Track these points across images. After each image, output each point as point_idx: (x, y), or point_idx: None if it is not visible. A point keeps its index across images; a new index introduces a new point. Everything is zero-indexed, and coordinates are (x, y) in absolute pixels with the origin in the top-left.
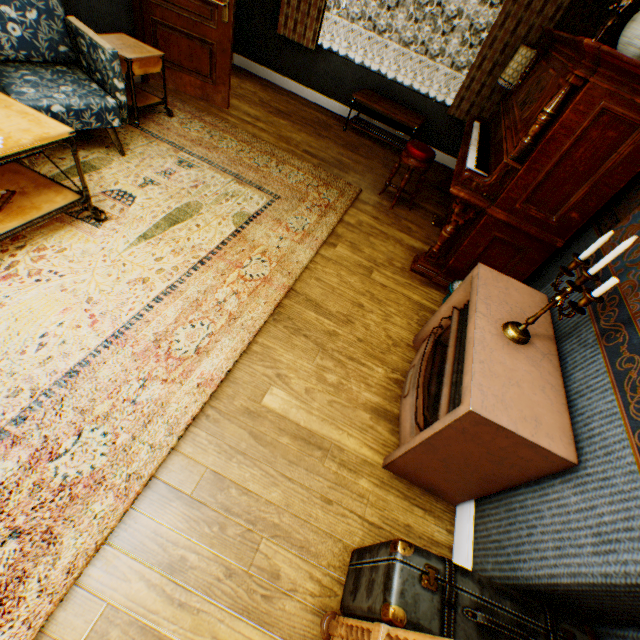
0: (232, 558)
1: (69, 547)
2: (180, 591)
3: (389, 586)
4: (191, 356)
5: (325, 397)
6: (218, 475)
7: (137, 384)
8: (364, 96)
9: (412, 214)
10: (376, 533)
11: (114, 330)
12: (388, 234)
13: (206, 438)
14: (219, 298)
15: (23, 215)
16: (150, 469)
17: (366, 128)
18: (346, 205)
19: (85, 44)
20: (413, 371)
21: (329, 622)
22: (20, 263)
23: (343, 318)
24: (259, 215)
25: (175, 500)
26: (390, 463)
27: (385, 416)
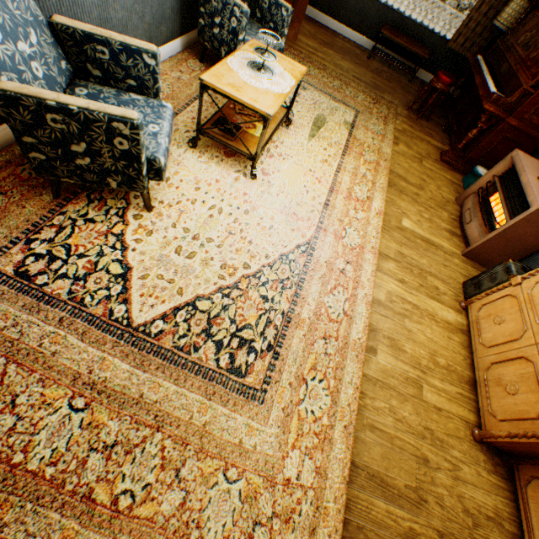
0: (419, 281)
1: (366, 269)
2: (407, 289)
3: (510, 271)
4: (365, 201)
5: (426, 224)
6: (399, 252)
7: (352, 212)
8: (388, 31)
9: (428, 124)
10: (467, 279)
11: (328, 186)
12: (421, 138)
13: (387, 237)
14: (361, 172)
15: (272, 121)
16: (377, 246)
17: (383, 57)
18: (393, 117)
19: (267, 3)
20: (470, 211)
21: (464, 302)
22: (269, 150)
23: (418, 187)
24: (354, 123)
25: (389, 259)
26: (468, 251)
27: (454, 235)
